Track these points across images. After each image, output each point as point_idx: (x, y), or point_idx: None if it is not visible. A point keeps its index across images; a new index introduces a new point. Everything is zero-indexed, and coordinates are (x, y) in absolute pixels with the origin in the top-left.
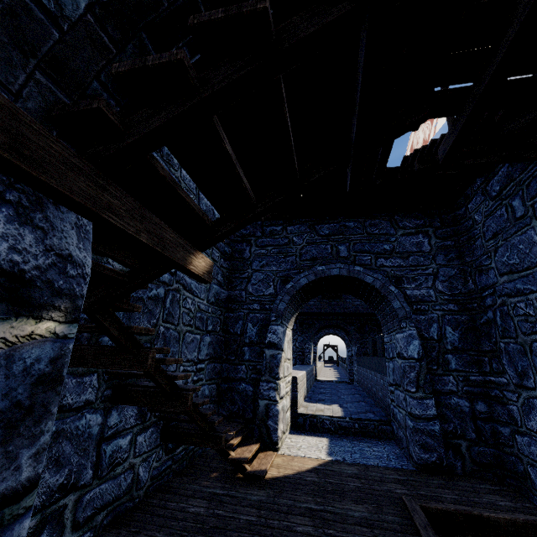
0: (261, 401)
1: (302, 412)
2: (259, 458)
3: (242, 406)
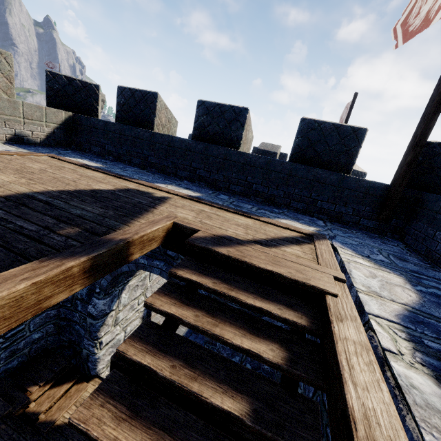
0: (83, 349)
1: (156, 320)
2: (67, 396)
3: (77, 339)
